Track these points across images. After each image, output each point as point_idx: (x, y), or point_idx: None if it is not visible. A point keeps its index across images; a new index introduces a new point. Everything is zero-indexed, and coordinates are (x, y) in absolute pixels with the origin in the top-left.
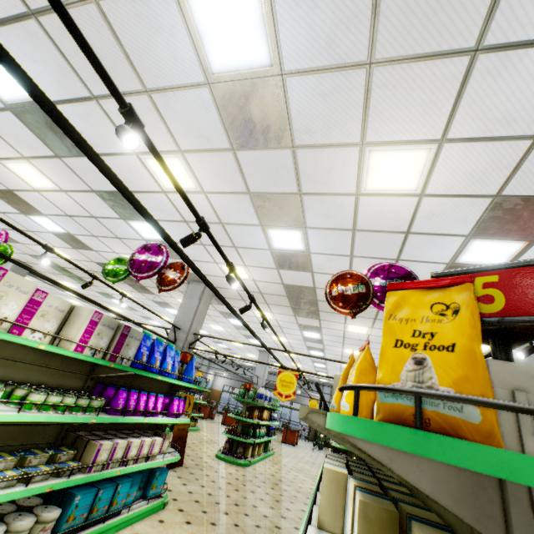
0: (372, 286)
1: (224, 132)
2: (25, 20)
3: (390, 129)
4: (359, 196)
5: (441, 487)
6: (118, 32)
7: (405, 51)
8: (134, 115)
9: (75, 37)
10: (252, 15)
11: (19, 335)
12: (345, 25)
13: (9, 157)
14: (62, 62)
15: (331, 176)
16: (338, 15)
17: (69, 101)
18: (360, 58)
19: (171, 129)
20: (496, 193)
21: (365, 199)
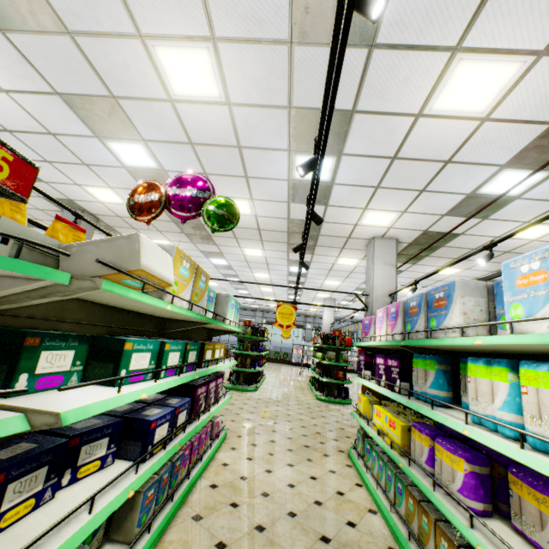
0: (166, 195)
1: None
2: None
3: (157, 19)
4: (173, 103)
5: None
6: None
7: None
8: None
9: None
10: None
11: None
12: None
13: None
14: None
15: (132, 76)
16: None
17: None
18: None
19: None
20: (288, 104)
21: (181, 107)
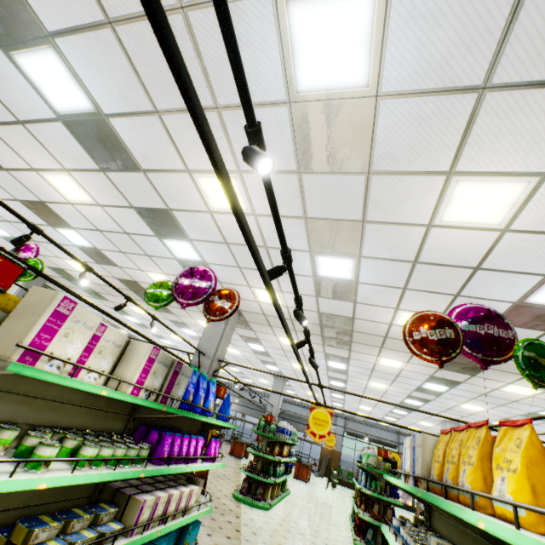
0: (461, 331)
1: (294, 153)
2: (100, 29)
3: (487, 159)
4: (431, 227)
5: None
6: (201, 45)
7: (529, 76)
8: (261, 135)
9: (228, 42)
10: (359, 31)
11: (75, 375)
12: (466, 46)
13: (49, 168)
14: (131, 74)
15: (404, 205)
16: (460, 34)
17: (128, 114)
18: (474, 82)
19: (234, 148)
20: None
21: (436, 231)
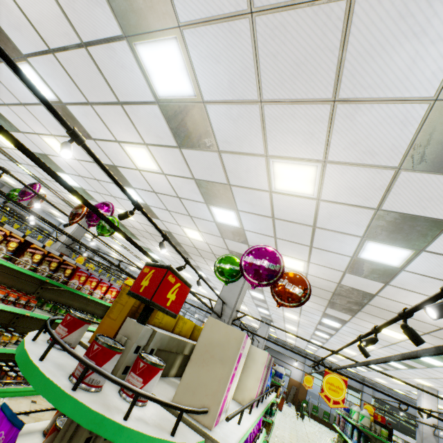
0: None
1: (405, 151)
2: (236, 19)
3: None
4: None
5: None
6: (352, 35)
7: None
8: None
9: None
10: None
11: None
12: None
13: (131, 141)
14: (249, 65)
15: None
16: None
17: (228, 102)
18: None
19: (332, 140)
20: None
21: None
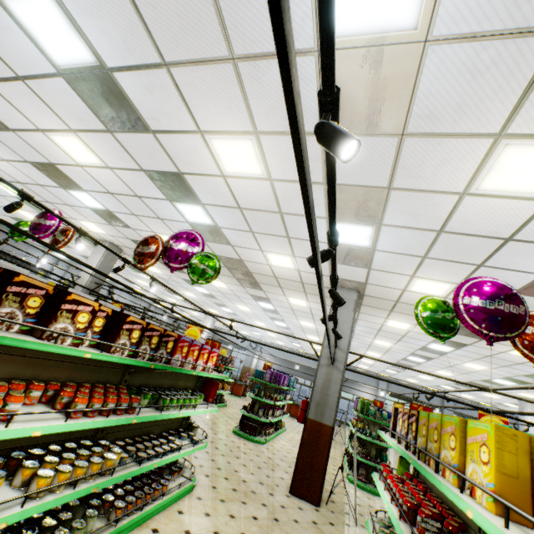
0: None
1: None
2: None
3: None
4: None
5: None
6: None
7: None
8: None
9: None
10: None
11: None
12: None
13: (227, 130)
14: None
15: None
16: None
17: (486, 35)
18: None
19: None
20: None
21: None
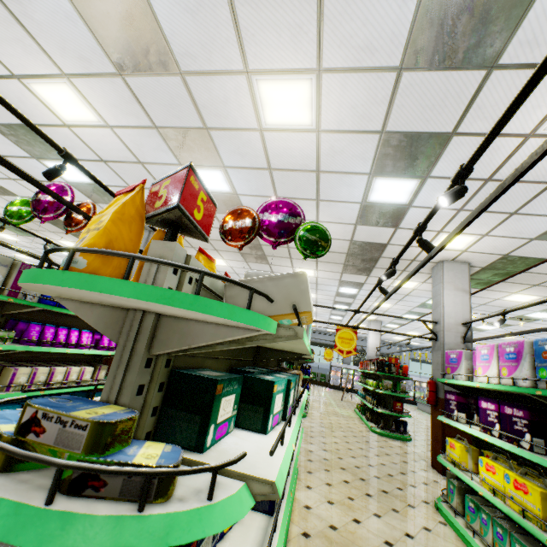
0: (259, 220)
1: (103, 52)
2: None
3: (268, 55)
4: (262, 132)
5: (101, 321)
6: None
7: None
8: None
9: None
10: None
11: None
12: None
13: None
14: None
15: (229, 109)
16: None
17: None
18: None
19: (44, 47)
20: (381, 129)
21: (269, 135)
